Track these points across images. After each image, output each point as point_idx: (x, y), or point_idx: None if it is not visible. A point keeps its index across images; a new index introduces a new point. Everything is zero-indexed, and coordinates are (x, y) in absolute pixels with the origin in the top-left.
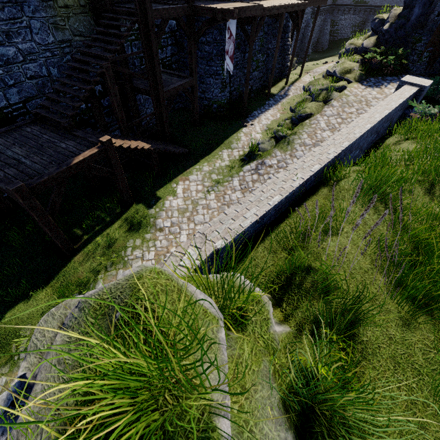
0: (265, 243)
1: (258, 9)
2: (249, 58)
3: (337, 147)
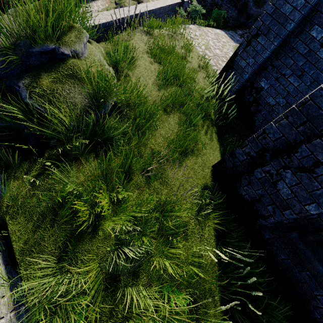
0: (100, 44)
1: None
2: None
3: (136, 11)
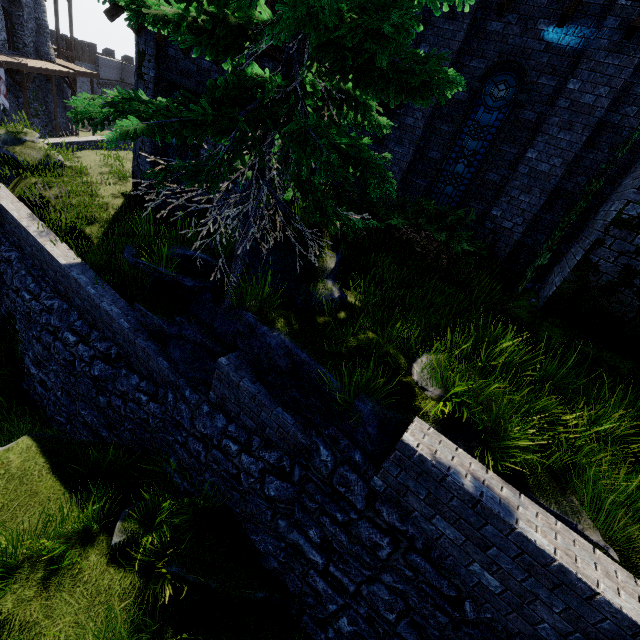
0: None
1: (25, 66)
2: (25, 102)
3: (88, 139)
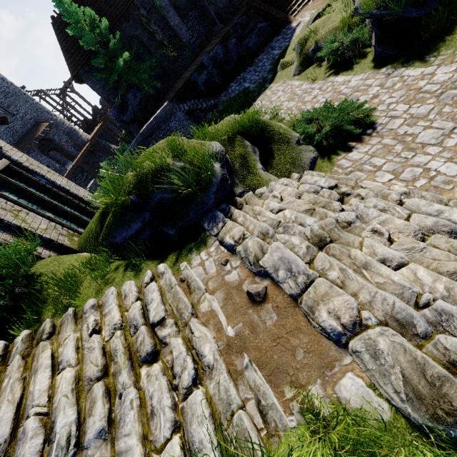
0: None
1: None
2: None
3: None
